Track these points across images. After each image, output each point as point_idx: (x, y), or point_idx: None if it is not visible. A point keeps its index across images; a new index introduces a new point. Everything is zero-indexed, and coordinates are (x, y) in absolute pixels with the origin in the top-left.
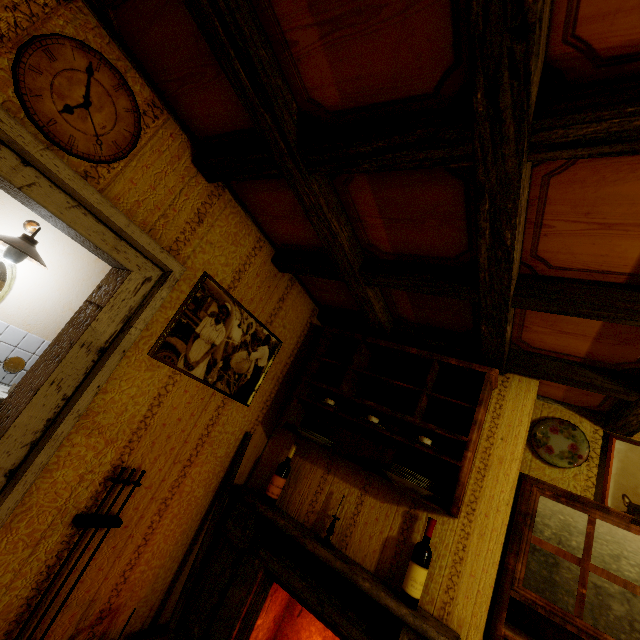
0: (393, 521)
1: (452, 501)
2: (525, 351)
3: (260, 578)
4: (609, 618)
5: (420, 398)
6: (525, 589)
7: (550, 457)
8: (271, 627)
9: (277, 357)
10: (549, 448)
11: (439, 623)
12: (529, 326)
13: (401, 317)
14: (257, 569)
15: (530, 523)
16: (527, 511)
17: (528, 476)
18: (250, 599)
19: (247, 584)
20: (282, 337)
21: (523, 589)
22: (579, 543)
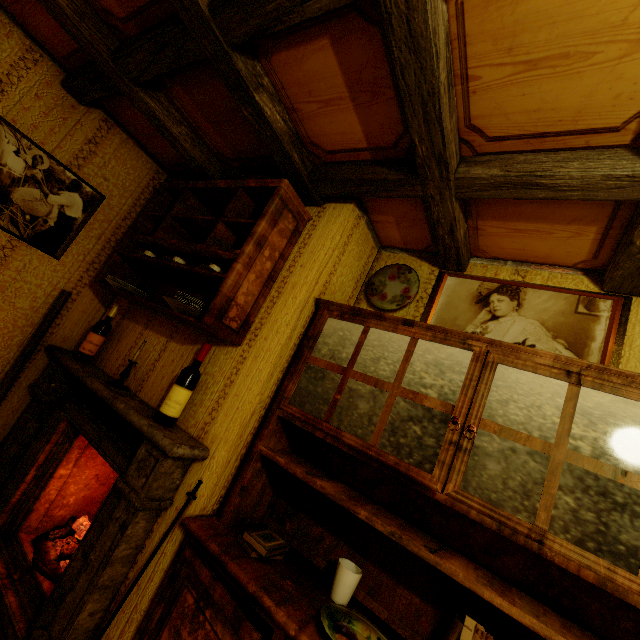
0: (186, 360)
1: (207, 311)
2: (328, 164)
3: (64, 429)
4: (353, 417)
5: (215, 226)
6: (289, 405)
7: (381, 303)
8: (93, 485)
9: (101, 214)
10: (383, 295)
11: (190, 439)
12: (299, 108)
13: (221, 154)
14: (60, 420)
15: (312, 344)
16: (312, 334)
17: (321, 300)
18: (50, 448)
19: (49, 434)
20: (105, 191)
21: (287, 406)
22: (349, 354)
